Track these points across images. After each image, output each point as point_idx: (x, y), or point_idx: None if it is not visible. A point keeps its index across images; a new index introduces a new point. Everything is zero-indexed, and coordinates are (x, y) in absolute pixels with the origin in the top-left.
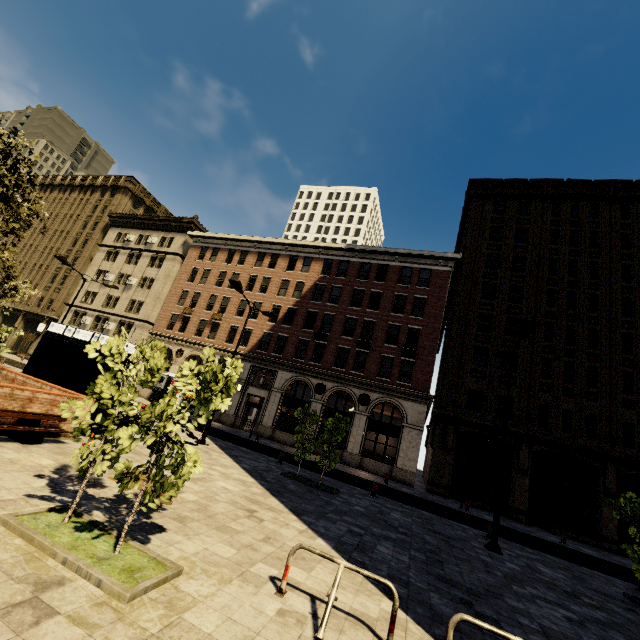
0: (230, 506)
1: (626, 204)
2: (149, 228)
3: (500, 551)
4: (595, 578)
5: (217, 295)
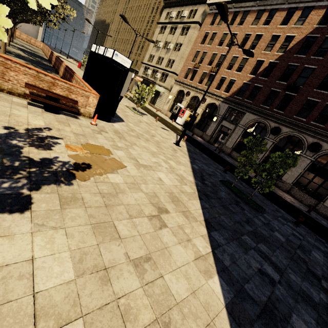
0: (145, 199)
1: None
2: (184, 4)
3: None
4: None
5: (217, 53)
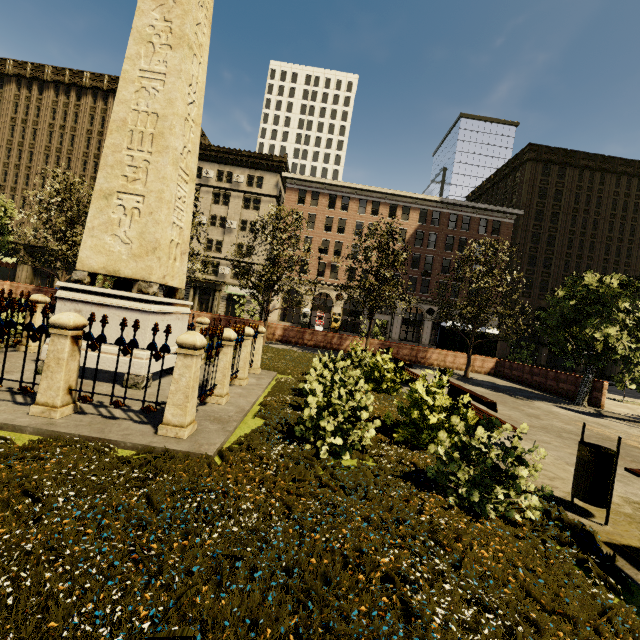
0: None
1: (619, 176)
2: (229, 163)
3: None
4: None
5: (329, 240)
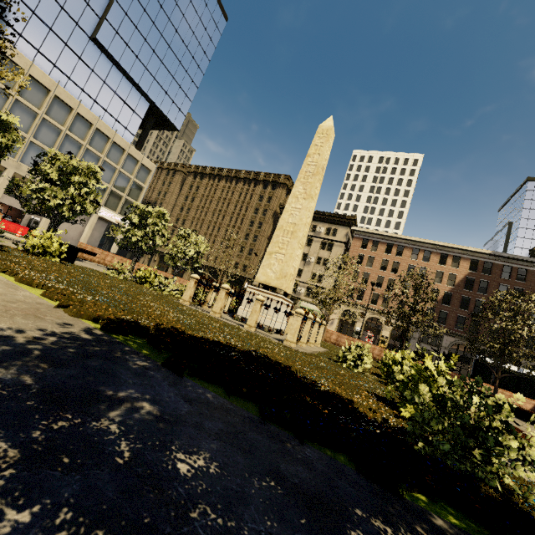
0: None
1: None
2: (315, 219)
3: None
4: None
5: (383, 276)
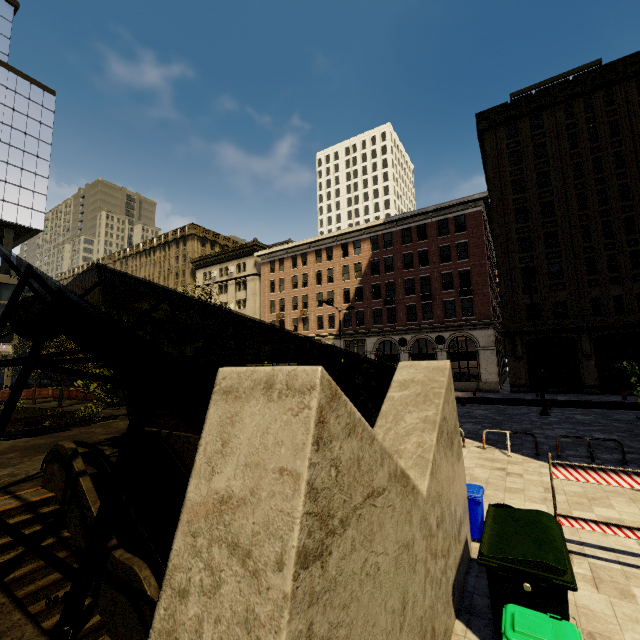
0: None
1: None
2: (224, 261)
3: (549, 414)
4: (623, 414)
5: (297, 296)
